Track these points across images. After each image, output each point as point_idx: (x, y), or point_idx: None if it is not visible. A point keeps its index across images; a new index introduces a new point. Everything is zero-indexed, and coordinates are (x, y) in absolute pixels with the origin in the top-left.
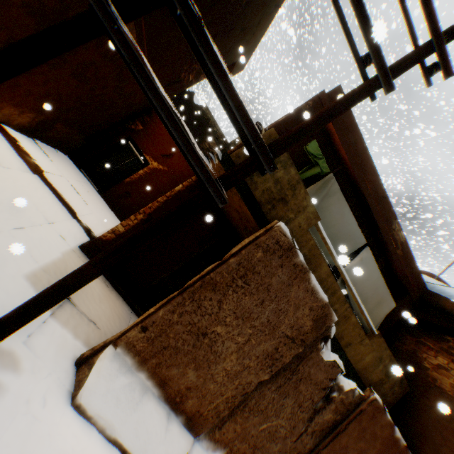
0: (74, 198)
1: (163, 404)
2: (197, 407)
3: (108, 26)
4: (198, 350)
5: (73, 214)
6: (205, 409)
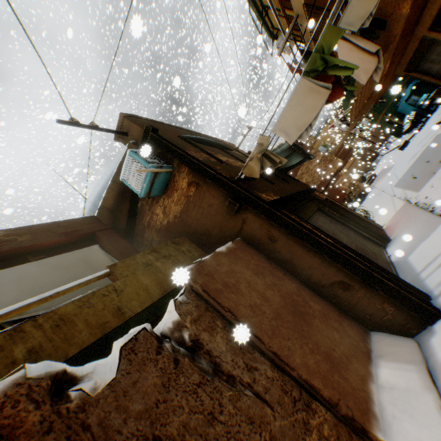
0: None
1: None
2: None
3: None
4: None
5: None
6: None
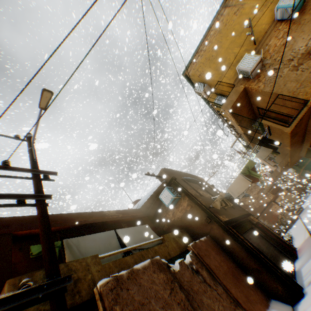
0: None
1: None
2: None
3: None
4: None
5: None
6: None
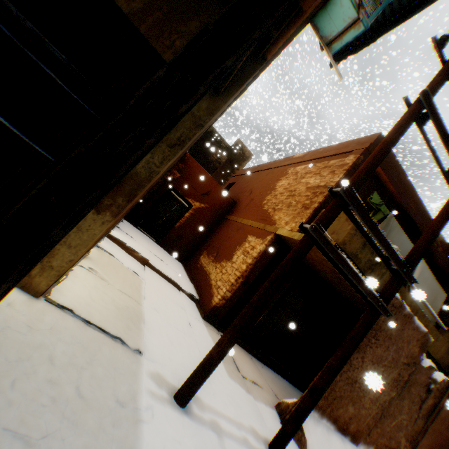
0: (167, 270)
1: (337, 432)
2: (356, 427)
3: (323, 244)
4: (352, 392)
5: (177, 287)
6: (361, 426)
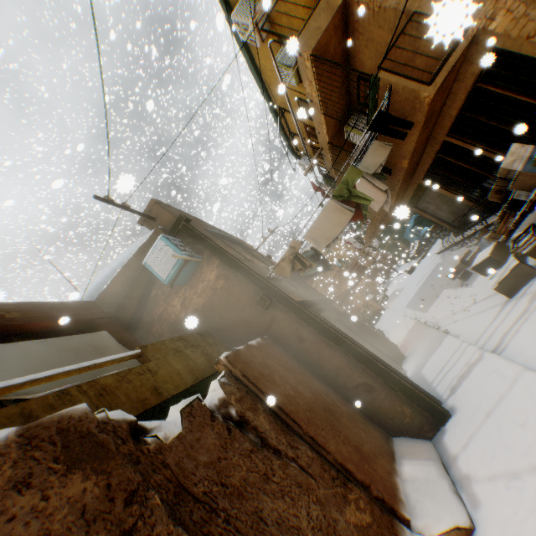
0: None
1: None
2: None
3: None
4: None
5: None
6: None
